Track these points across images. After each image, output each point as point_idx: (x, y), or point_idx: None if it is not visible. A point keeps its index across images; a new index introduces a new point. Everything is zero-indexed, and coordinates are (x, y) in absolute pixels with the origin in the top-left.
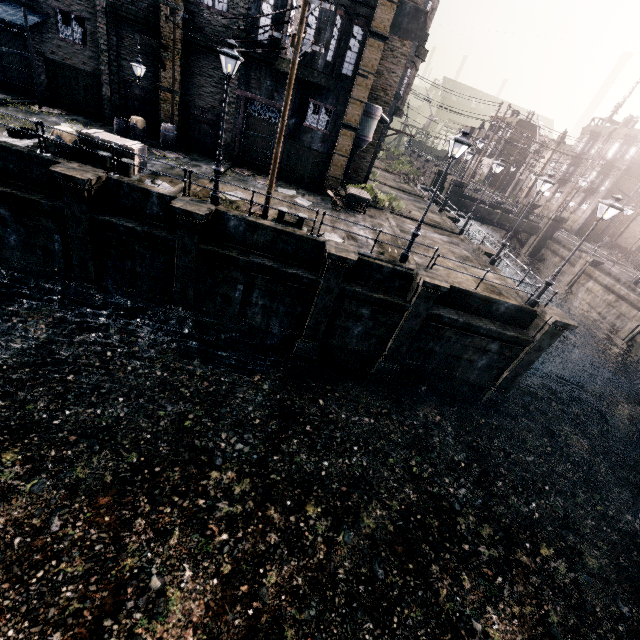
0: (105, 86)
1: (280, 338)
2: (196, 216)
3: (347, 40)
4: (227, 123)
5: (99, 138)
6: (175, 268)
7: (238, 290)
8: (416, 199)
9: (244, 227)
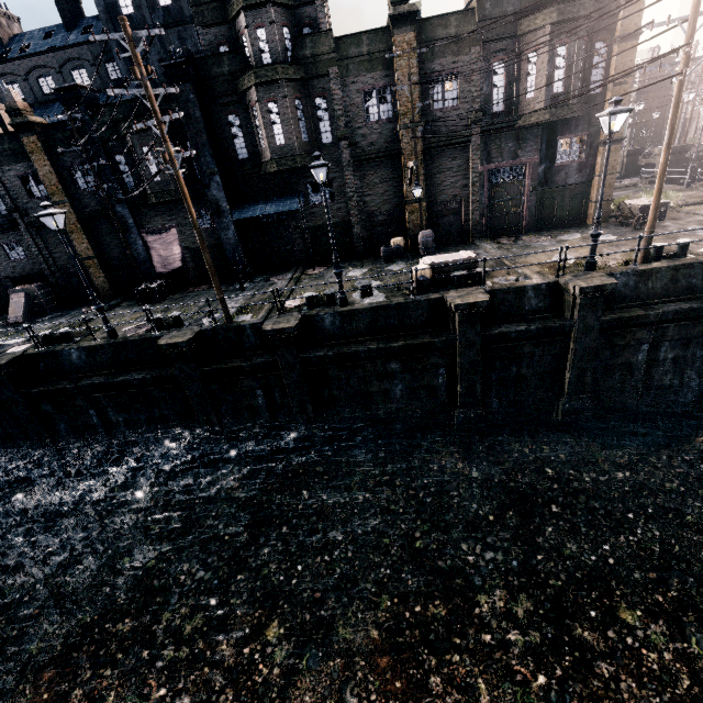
0: (355, 227)
1: (695, 389)
2: (608, 287)
3: (589, 61)
4: (473, 203)
5: (443, 262)
6: (571, 354)
7: (641, 351)
8: (635, 189)
9: (633, 280)
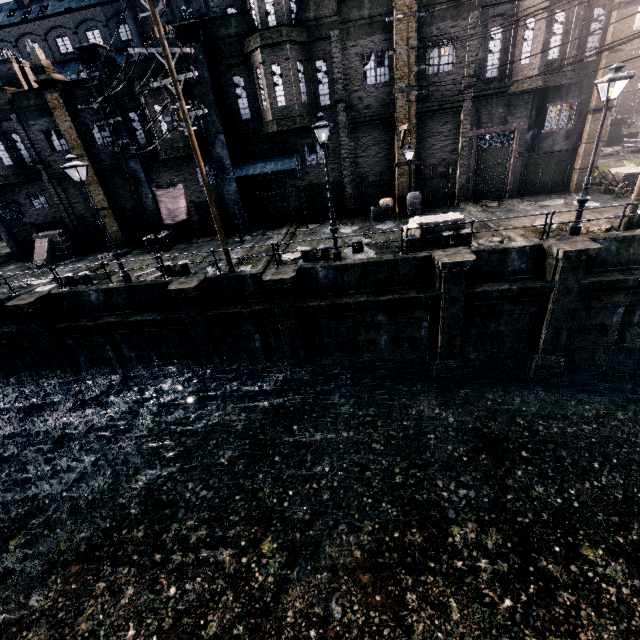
0: (347, 187)
1: None
2: (591, 252)
3: (587, 27)
4: (460, 167)
5: (431, 223)
6: (549, 314)
7: (616, 314)
8: (616, 158)
9: (615, 246)
